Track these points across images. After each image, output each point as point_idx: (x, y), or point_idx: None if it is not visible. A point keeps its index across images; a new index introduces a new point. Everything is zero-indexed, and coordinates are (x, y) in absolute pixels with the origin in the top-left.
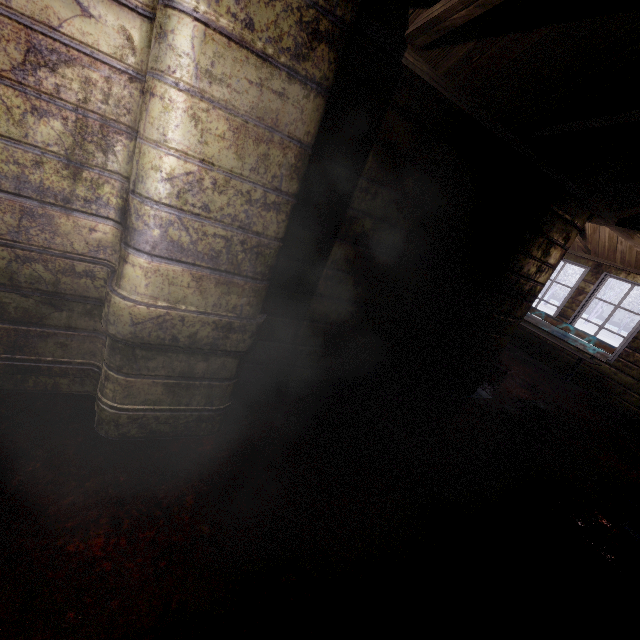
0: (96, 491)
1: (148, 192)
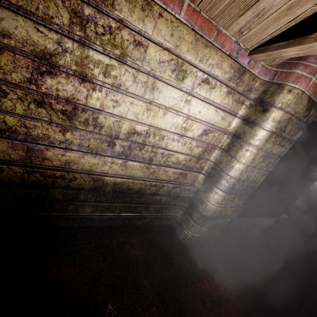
0: (195, 266)
1: (234, 176)
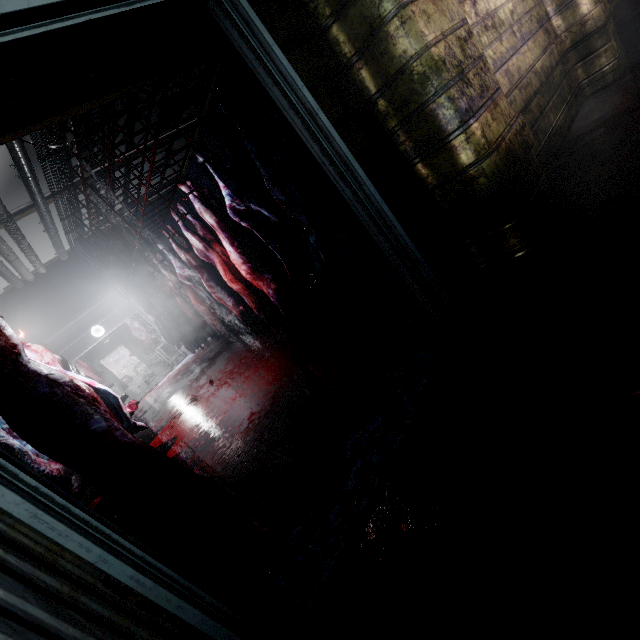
0: None
1: None
